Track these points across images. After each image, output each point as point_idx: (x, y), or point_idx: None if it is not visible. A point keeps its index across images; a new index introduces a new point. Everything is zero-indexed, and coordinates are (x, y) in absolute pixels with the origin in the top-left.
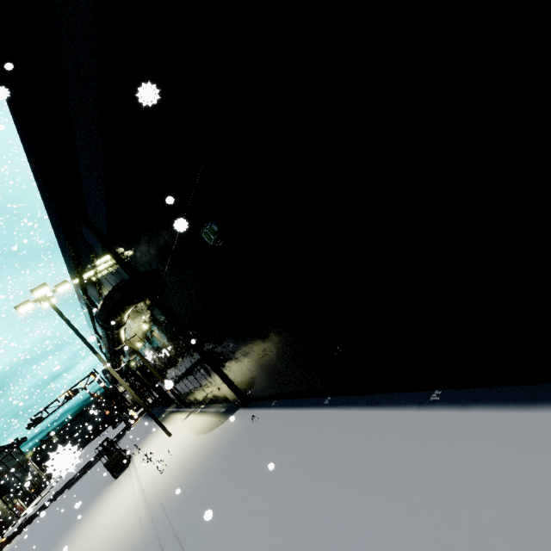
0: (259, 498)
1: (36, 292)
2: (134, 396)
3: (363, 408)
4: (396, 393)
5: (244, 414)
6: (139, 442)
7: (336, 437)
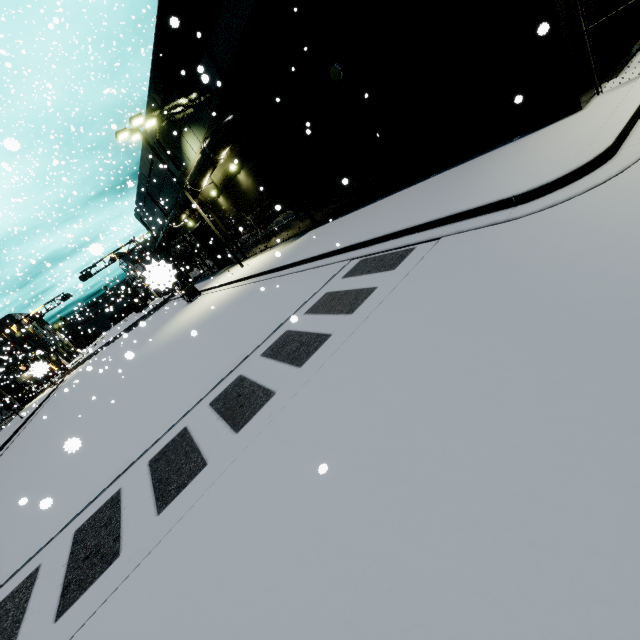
0: (339, 231)
1: (135, 120)
2: (216, 231)
3: (398, 192)
4: (416, 182)
5: (316, 229)
6: (201, 287)
7: (382, 203)
